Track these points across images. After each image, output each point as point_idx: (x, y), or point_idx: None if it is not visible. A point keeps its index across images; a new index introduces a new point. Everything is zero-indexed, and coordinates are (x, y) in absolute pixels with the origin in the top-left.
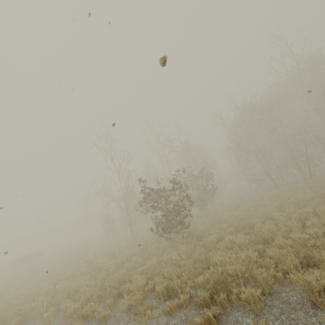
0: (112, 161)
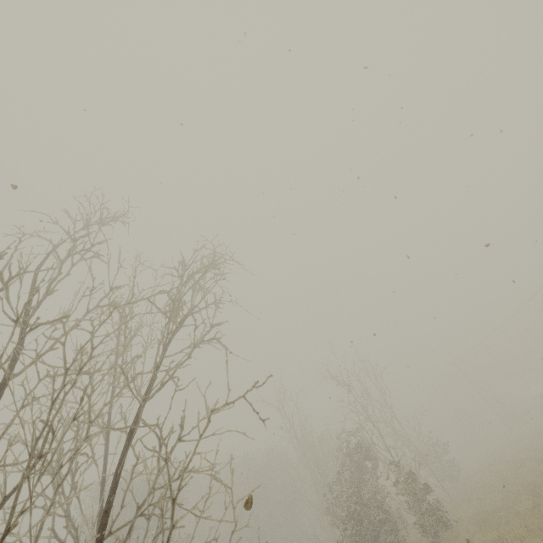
0: (383, 392)
